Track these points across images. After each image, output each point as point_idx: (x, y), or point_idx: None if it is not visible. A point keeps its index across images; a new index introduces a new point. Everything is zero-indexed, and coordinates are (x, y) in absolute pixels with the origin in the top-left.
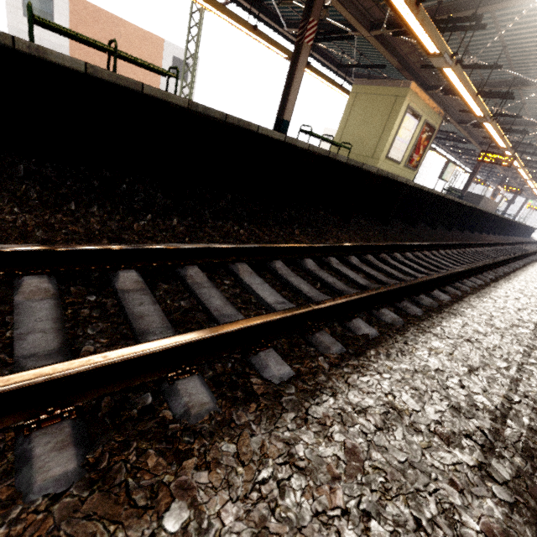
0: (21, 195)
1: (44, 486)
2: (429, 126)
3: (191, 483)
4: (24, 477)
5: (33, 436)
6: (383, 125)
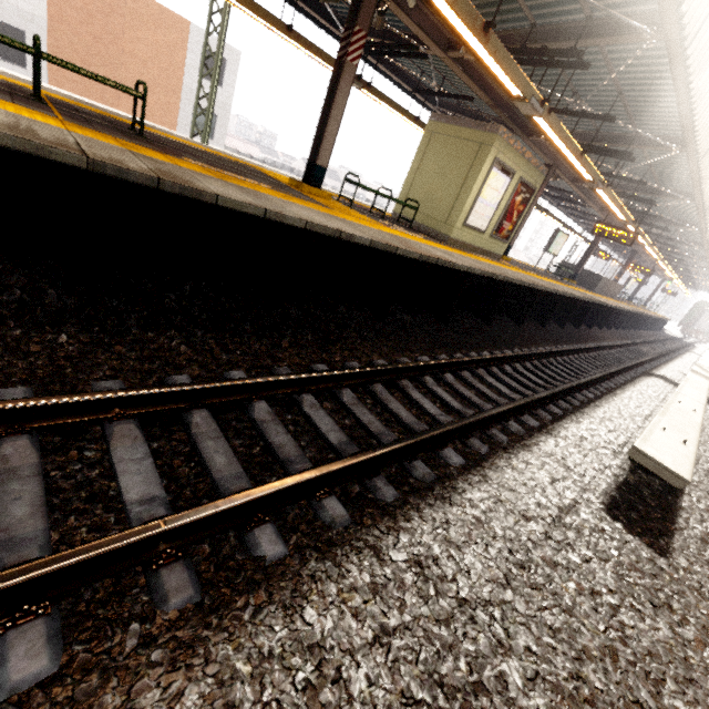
0: None
1: None
2: (526, 185)
3: None
4: None
5: None
6: (461, 181)
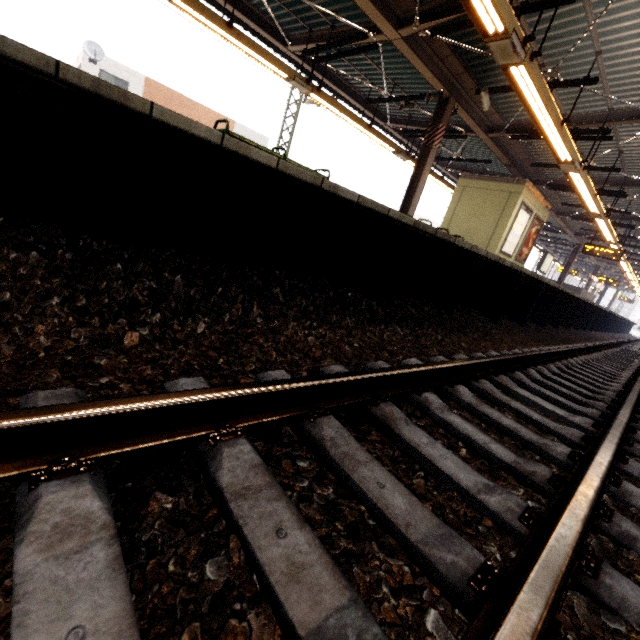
0: (303, 310)
1: None
2: (538, 220)
3: None
4: None
5: (616, 522)
6: (496, 219)
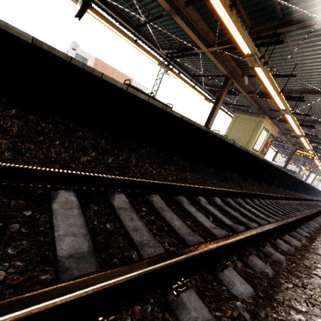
0: (153, 161)
1: (283, 260)
2: (272, 135)
3: (318, 267)
4: (275, 257)
5: (266, 247)
6: (251, 133)
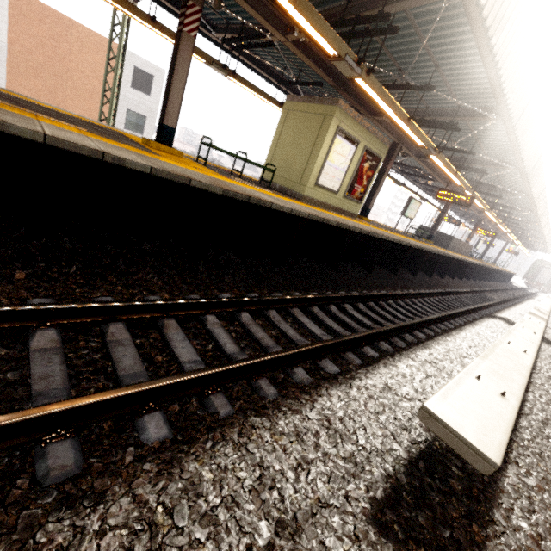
0: None
1: None
2: (371, 154)
3: None
4: None
5: None
6: (311, 147)
